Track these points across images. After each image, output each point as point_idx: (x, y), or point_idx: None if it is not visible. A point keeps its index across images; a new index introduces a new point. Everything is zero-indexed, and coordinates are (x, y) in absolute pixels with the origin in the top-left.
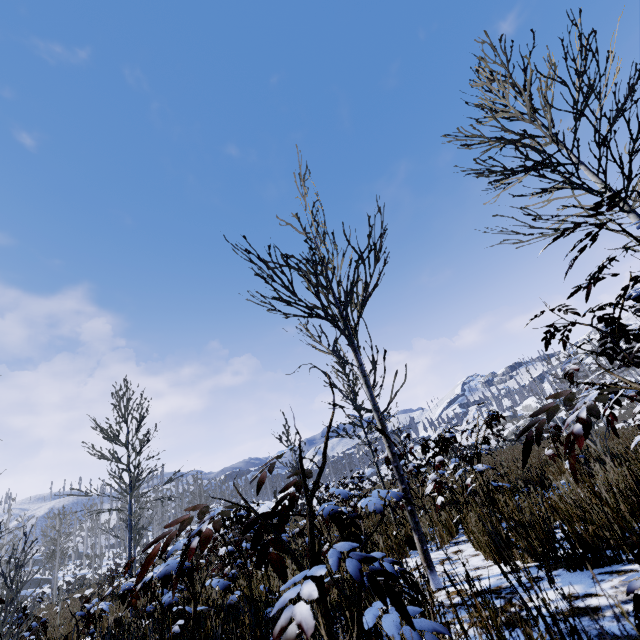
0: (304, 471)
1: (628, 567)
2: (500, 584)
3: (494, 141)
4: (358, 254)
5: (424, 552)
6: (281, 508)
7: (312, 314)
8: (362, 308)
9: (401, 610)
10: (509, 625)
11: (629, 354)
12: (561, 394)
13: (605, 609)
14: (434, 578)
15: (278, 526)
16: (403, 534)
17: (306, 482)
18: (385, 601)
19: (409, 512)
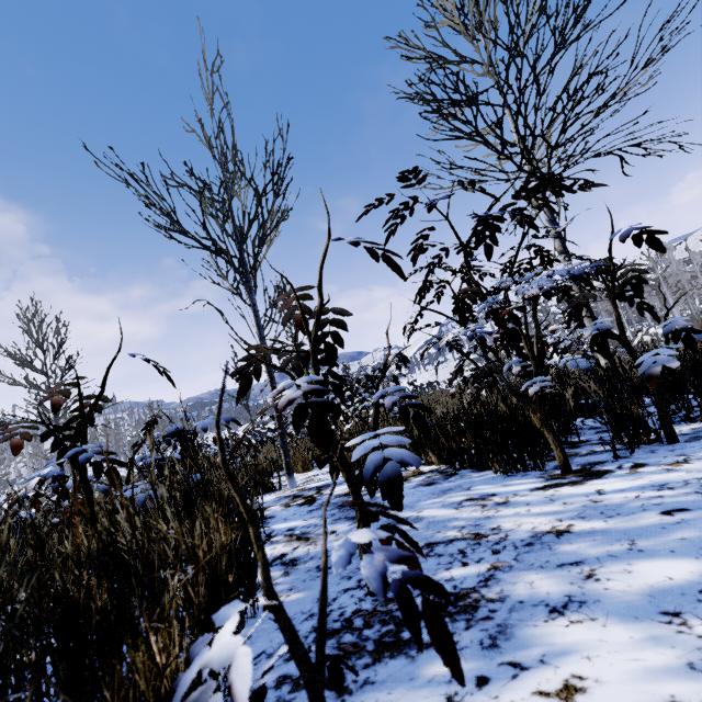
0: (82, 396)
1: (408, 468)
2: (330, 483)
3: (435, 58)
4: (252, 185)
5: (286, 463)
6: (78, 424)
7: (210, 247)
8: (260, 246)
9: (112, 480)
10: (302, 504)
11: (467, 313)
12: (261, 347)
13: (363, 492)
14: (291, 481)
15: (75, 436)
16: (311, 454)
17: (83, 404)
18: (99, 475)
19: (279, 434)
